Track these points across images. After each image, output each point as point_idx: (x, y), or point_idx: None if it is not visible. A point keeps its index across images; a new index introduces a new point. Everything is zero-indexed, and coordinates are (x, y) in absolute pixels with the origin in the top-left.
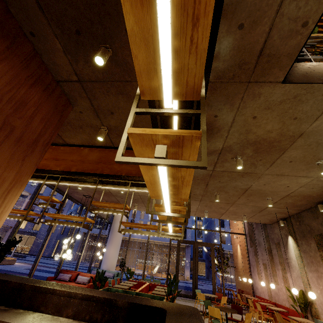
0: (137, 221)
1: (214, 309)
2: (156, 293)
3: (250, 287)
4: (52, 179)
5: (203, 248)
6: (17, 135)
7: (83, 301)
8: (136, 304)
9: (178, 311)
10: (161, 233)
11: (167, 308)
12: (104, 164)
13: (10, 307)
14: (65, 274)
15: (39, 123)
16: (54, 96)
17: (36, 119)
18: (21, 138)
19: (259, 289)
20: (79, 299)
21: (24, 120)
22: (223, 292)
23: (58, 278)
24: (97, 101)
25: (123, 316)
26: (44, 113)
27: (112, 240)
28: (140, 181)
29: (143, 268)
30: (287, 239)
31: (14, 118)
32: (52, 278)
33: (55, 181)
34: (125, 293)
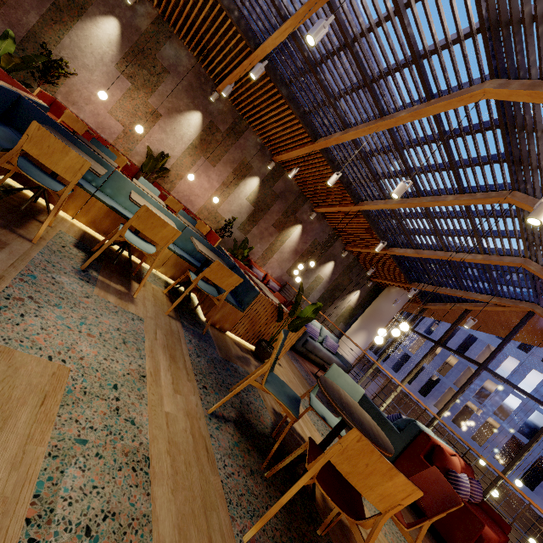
0: (443, 384)
1: None
2: None
3: None
4: None
5: None
6: None
7: None
8: None
9: None
10: None
11: None
12: None
13: None
14: None
15: None
16: None
17: None
18: None
19: None
20: None
21: None
22: None
23: None
24: None
25: None
26: None
27: None
28: None
29: None
30: None
31: None
32: None
33: None
34: None
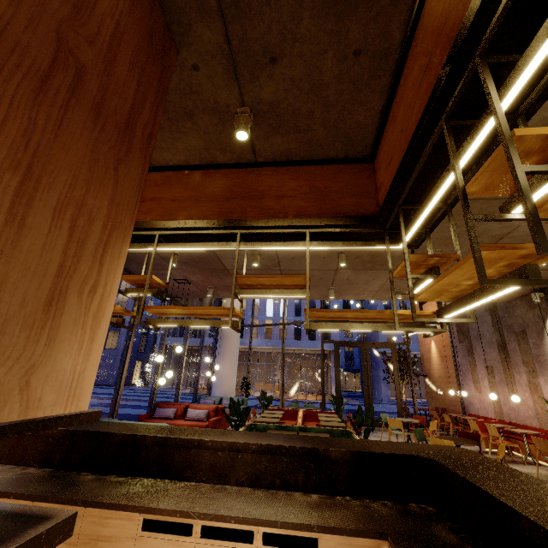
0: (248, 320)
1: (442, 442)
2: (328, 425)
3: (456, 403)
4: (138, 242)
5: (354, 353)
6: (92, 94)
7: (262, 455)
8: (365, 453)
9: (455, 460)
10: (390, 325)
11: (427, 455)
12: (243, 200)
13: (127, 476)
14: (166, 408)
15: (128, 75)
16: (143, 3)
17: (121, 59)
18: (102, 105)
19: (476, 404)
20: (253, 452)
21: (100, 54)
22: (415, 414)
23: (156, 416)
24: (243, 23)
25: (346, 474)
26: (132, 48)
27: (224, 352)
28: (327, 228)
29: (281, 389)
30: (545, 323)
31: (77, 39)
32: (147, 416)
33: (145, 245)
34: (281, 430)
